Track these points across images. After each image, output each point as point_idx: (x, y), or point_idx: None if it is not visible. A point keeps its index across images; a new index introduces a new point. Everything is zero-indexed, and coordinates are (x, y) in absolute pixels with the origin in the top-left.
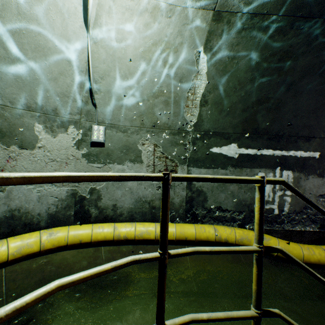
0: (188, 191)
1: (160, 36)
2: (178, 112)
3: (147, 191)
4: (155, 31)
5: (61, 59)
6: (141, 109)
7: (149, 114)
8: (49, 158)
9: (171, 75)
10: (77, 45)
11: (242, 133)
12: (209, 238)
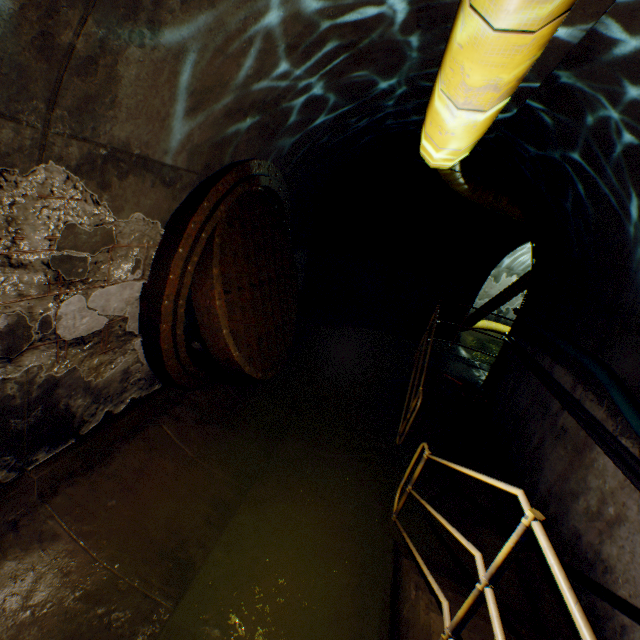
0: None
1: None
2: None
3: None
4: None
5: None
6: None
7: None
8: (498, 289)
9: None
10: None
11: None
12: None
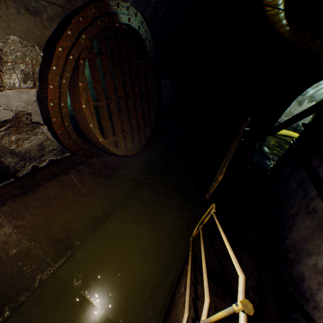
0: None
1: None
2: None
3: None
4: None
5: None
6: None
7: None
8: (299, 110)
9: None
10: None
11: None
12: None
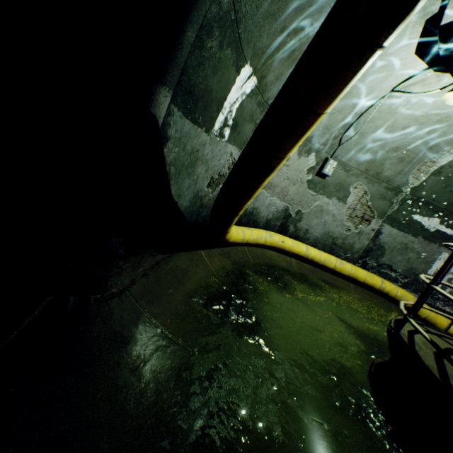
0: (371, 242)
1: (449, 112)
2: (405, 171)
3: (336, 228)
4: (448, 107)
5: (350, 101)
6: (374, 157)
7: (378, 163)
8: (286, 176)
9: (426, 140)
10: (372, 96)
11: (452, 212)
12: (374, 286)
